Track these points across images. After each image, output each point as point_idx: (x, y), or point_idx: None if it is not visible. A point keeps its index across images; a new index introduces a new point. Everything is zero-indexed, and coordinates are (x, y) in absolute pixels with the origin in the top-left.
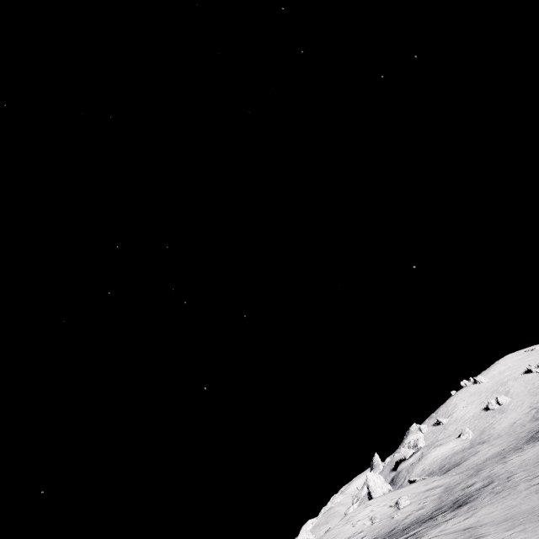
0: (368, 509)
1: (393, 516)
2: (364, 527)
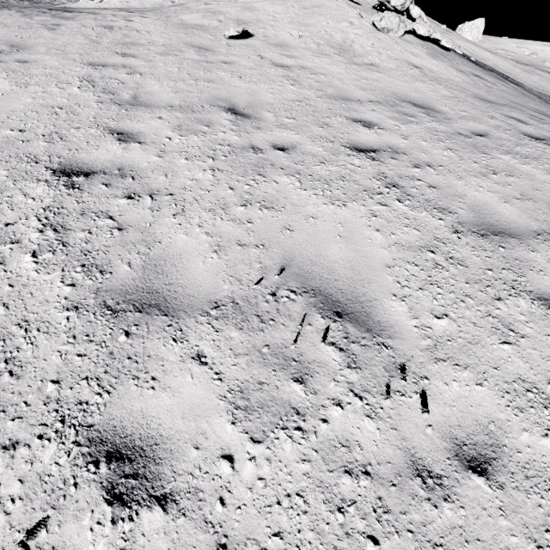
0: (544, 48)
1: (545, 62)
2: (520, 53)
